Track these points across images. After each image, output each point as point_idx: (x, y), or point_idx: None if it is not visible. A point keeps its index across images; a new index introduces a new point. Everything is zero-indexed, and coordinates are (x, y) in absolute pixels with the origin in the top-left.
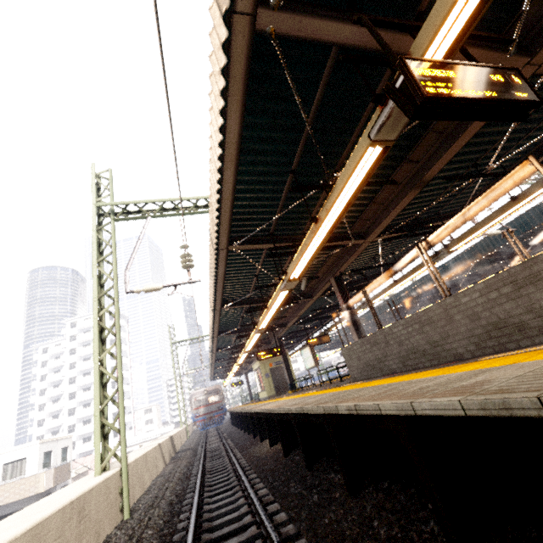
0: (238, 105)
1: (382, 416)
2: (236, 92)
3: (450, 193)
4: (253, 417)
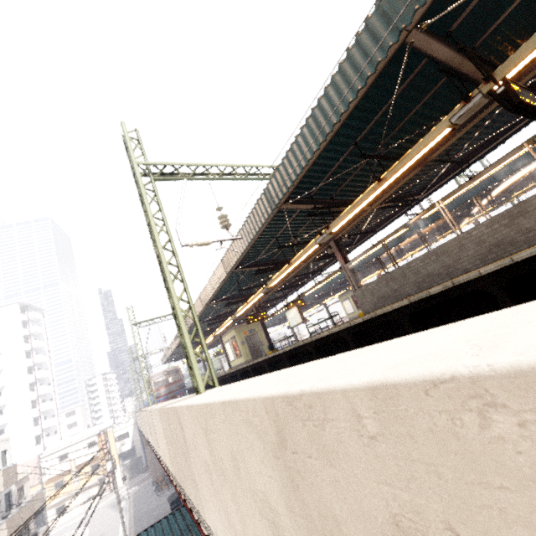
0: (365, 88)
1: (470, 283)
2: (370, 78)
3: (430, 173)
4: (254, 369)
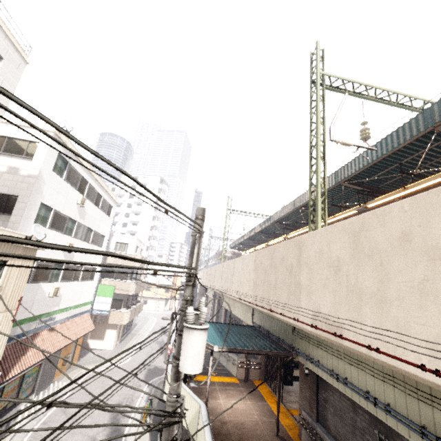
0: None
1: None
2: None
3: None
4: None
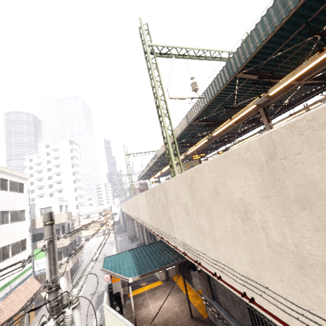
0: None
1: None
2: None
3: None
4: None
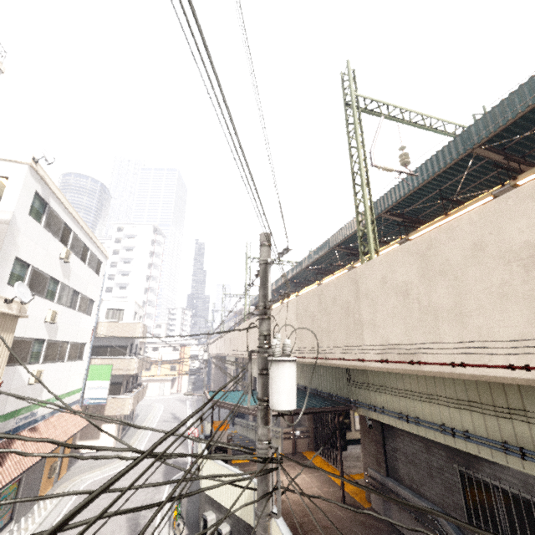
0: None
1: None
2: None
3: None
4: None
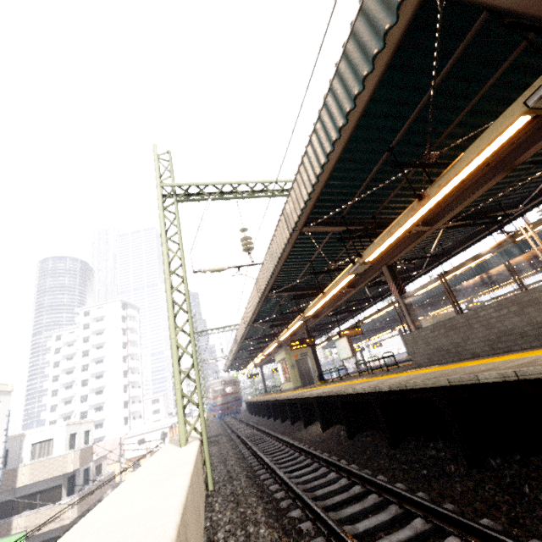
0: (378, 73)
1: None
2: (383, 57)
3: (527, 180)
4: (291, 404)
